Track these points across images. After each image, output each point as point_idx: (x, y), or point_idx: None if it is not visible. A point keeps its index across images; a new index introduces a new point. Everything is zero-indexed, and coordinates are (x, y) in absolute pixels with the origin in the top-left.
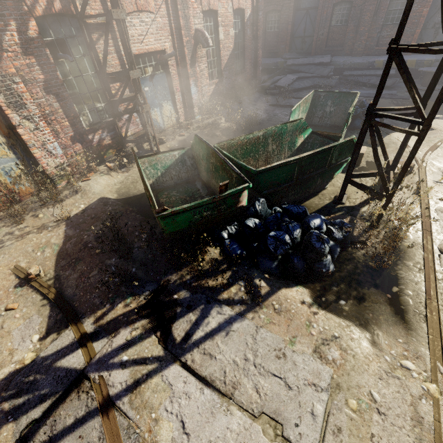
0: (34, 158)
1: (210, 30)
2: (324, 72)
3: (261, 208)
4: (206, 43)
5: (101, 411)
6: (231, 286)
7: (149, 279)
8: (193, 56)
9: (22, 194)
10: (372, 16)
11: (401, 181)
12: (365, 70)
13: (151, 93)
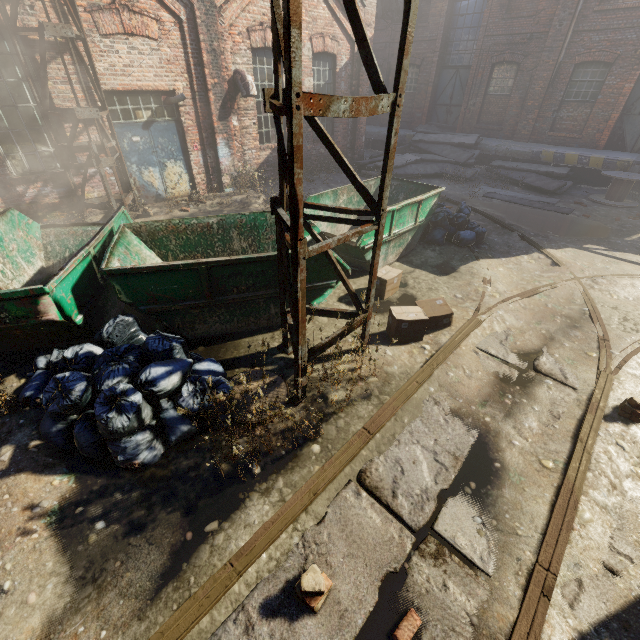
0: None
1: (267, 75)
2: (462, 157)
3: (115, 331)
4: (246, 90)
5: None
6: None
7: None
8: (225, 105)
9: None
10: (546, 86)
11: (298, 331)
12: (524, 163)
13: (146, 146)
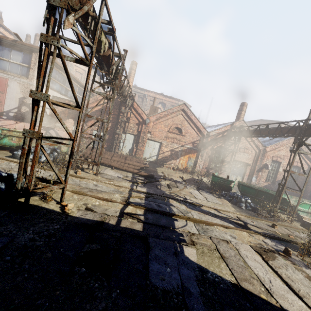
0: (196, 166)
1: (274, 166)
2: None
3: (237, 193)
4: (267, 168)
5: (184, 186)
6: (216, 195)
7: (201, 187)
8: (259, 169)
9: (188, 170)
10: None
11: (278, 201)
12: None
13: (235, 171)
